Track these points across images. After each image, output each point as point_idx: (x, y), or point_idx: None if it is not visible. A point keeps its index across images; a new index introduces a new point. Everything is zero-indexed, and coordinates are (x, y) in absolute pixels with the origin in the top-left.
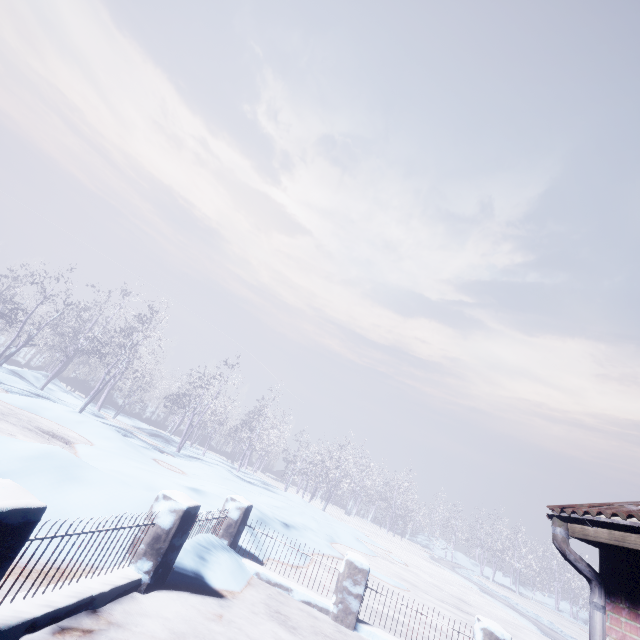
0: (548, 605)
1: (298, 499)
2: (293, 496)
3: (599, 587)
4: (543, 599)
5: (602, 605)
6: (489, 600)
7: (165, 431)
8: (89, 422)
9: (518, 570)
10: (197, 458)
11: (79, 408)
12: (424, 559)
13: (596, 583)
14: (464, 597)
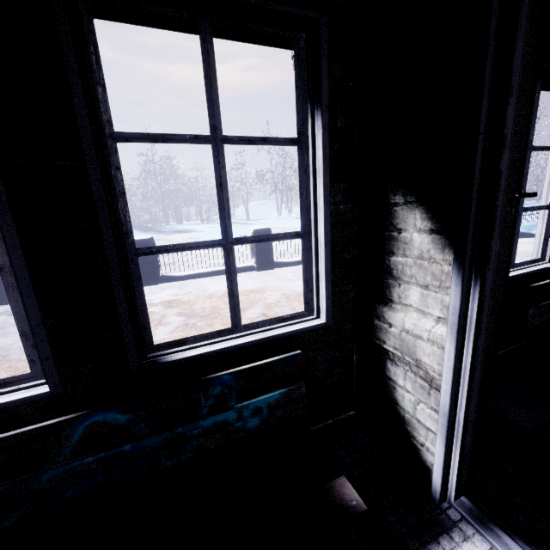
0: None
1: None
2: None
3: None
4: None
5: None
6: None
7: None
8: None
9: None
10: None
11: None
12: None
13: None
14: None
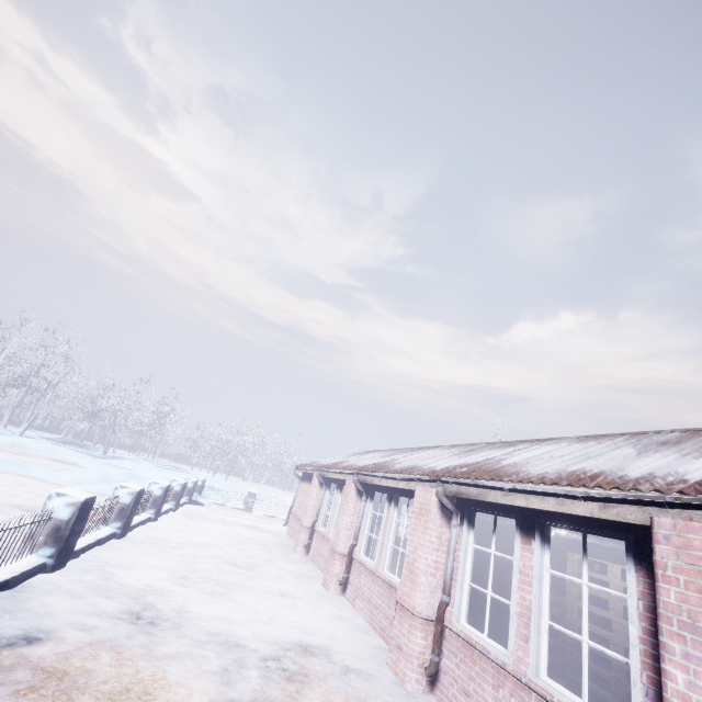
0: None
1: (206, 475)
2: (202, 473)
3: (300, 479)
4: None
5: (300, 482)
6: None
7: (53, 433)
8: (58, 447)
9: None
10: (122, 457)
11: (18, 434)
12: None
13: (300, 478)
14: None
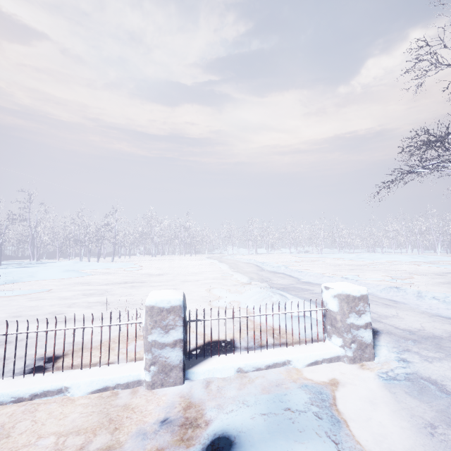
0: (286, 253)
1: (67, 263)
2: (62, 263)
3: None
4: (286, 251)
5: None
6: (215, 265)
7: None
8: None
9: (267, 243)
10: None
11: None
12: (194, 260)
13: None
14: (176, 271)
